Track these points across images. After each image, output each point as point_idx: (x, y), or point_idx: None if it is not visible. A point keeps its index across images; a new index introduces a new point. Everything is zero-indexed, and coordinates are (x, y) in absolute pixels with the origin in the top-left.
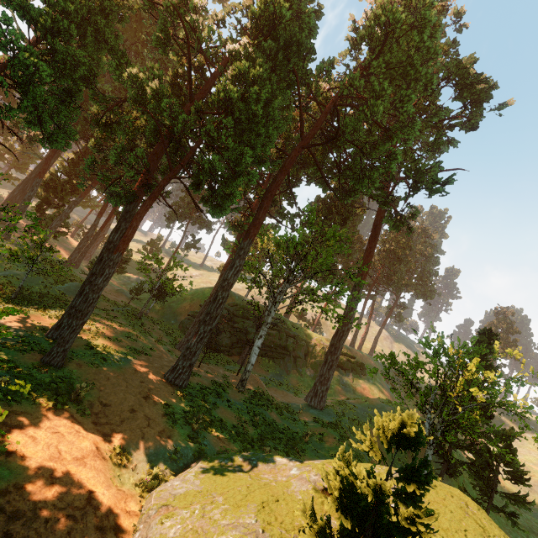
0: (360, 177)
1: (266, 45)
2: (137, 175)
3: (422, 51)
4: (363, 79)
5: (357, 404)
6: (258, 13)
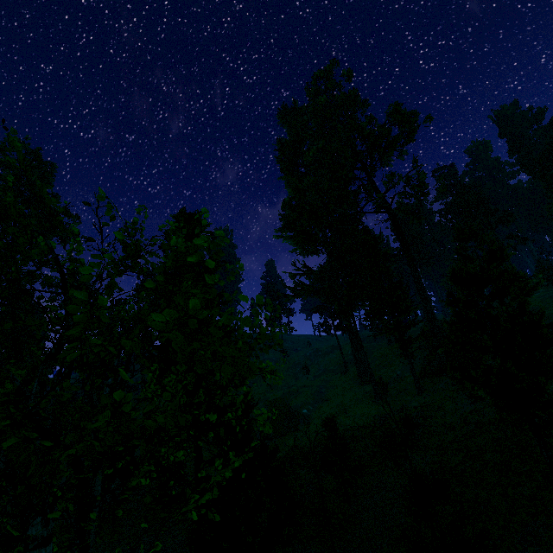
0: None
1: None
2: None
3: None
4: None
5: None
6: None
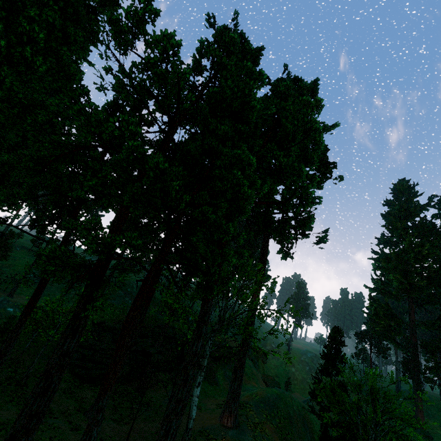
0: (281, 231)
1: (242, 128)
2: (72, 227)
3: (320, 148)
4: (287, 158)
5: (251, 402)
6: (232, 96)
